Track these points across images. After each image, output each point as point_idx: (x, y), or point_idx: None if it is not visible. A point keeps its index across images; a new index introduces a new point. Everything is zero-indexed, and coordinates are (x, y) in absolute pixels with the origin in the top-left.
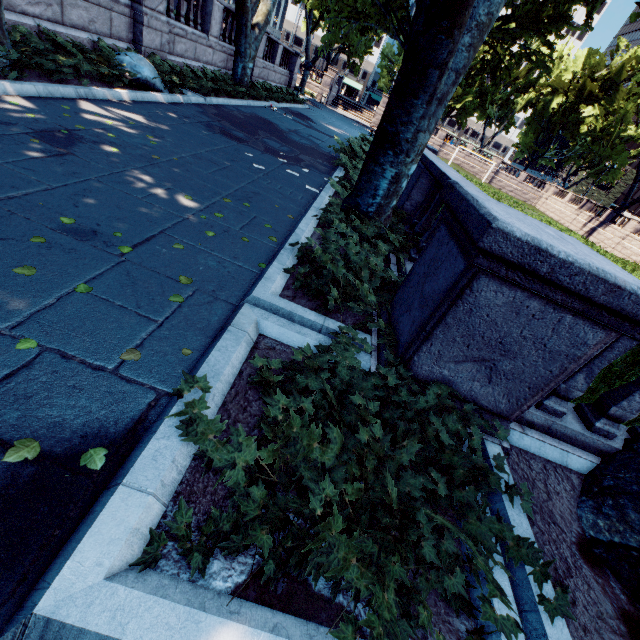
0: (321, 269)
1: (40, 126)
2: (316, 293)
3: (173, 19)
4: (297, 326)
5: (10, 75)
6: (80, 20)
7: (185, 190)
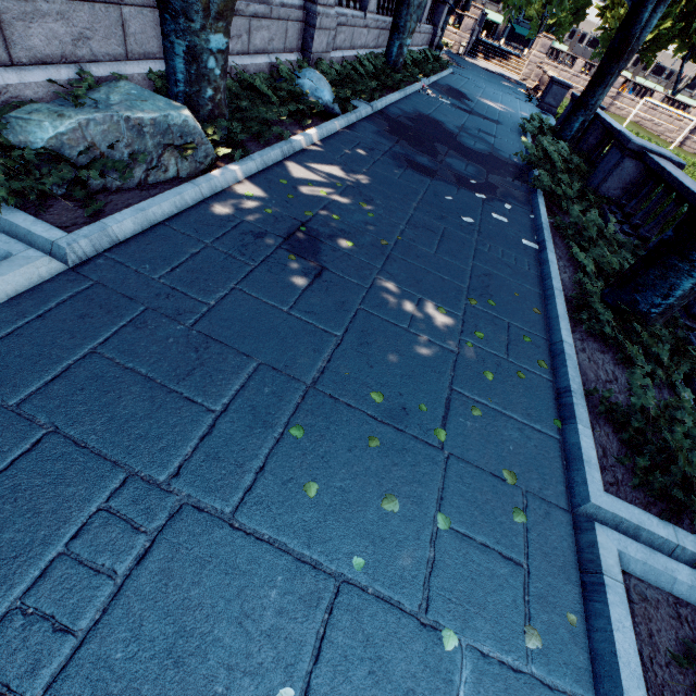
0: (670, 464)
1: (282, 227)
2: (661, 494)
3: (336, 5)
4: (658, 555)
5: (236, 155)
6: (261, 42)
7: (432, 296)
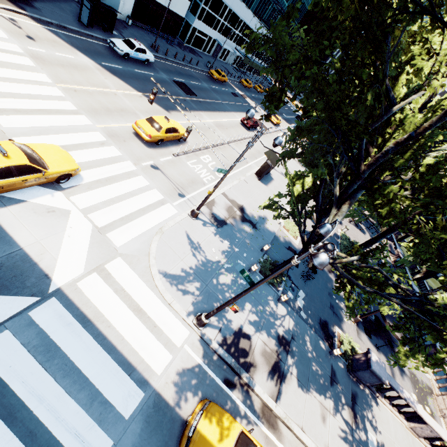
0: None
1: None
2: None
3: None
4: None
5: None
6: None
7: None
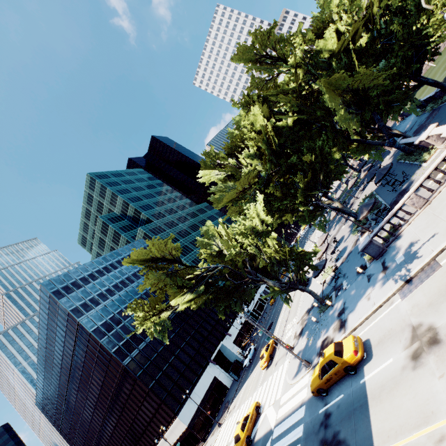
0: None
1: None
2: None
3: None
4: None
5: None
6: None
7: None
